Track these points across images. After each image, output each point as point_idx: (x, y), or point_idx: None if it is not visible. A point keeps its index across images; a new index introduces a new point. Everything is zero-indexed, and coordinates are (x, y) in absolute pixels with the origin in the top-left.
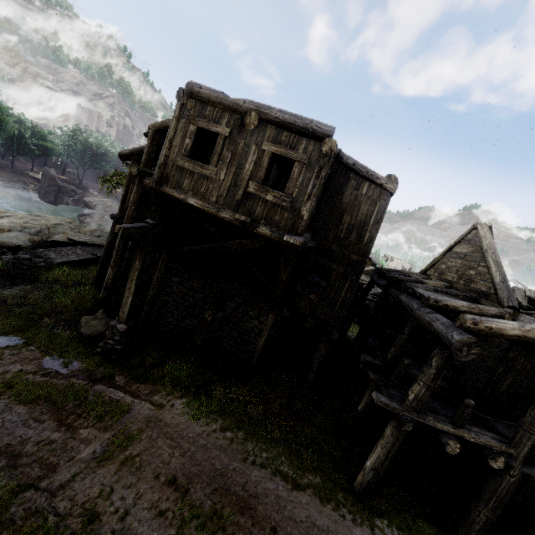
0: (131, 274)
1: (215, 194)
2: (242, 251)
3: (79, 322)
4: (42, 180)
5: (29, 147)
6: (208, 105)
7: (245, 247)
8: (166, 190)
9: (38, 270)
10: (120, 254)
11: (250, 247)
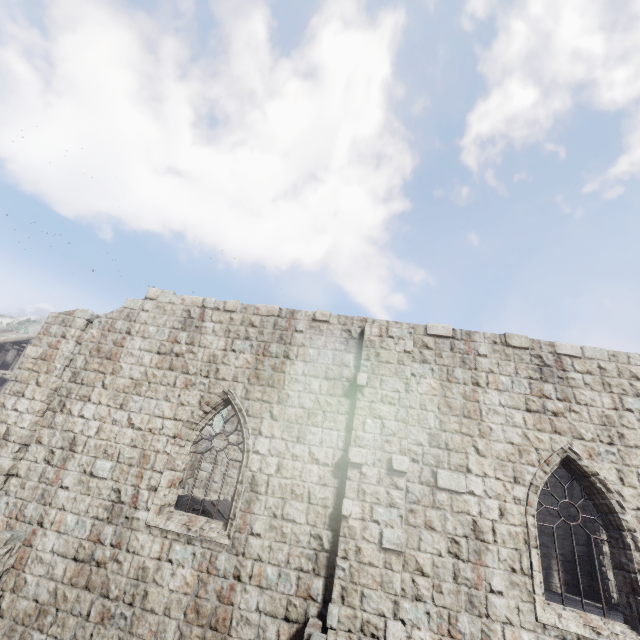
0: None
1: None
2: None
3: None
4: None
5: None
6: None
7: None
8: None
9: None
10: None
11: None
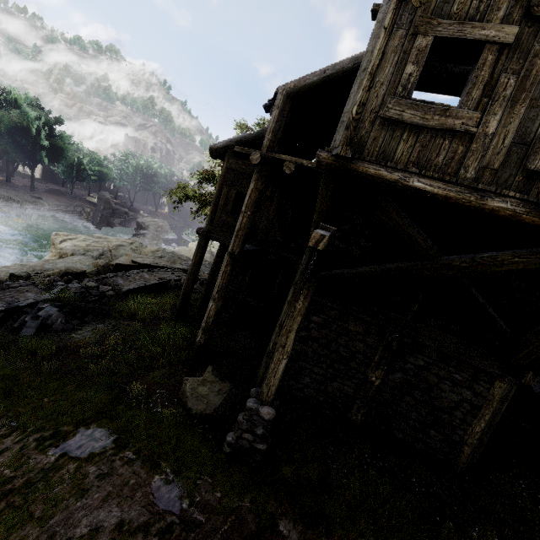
0: (288, 321)
1: (472, 164)
2: (495, 274)
3: (181, 388)
4: (98, 203)
5: (87, 173)
6: None
7: (508, 267)
8: (363, 166)
9: (108, 301)
10: (227, 281)
11: (523, 267)
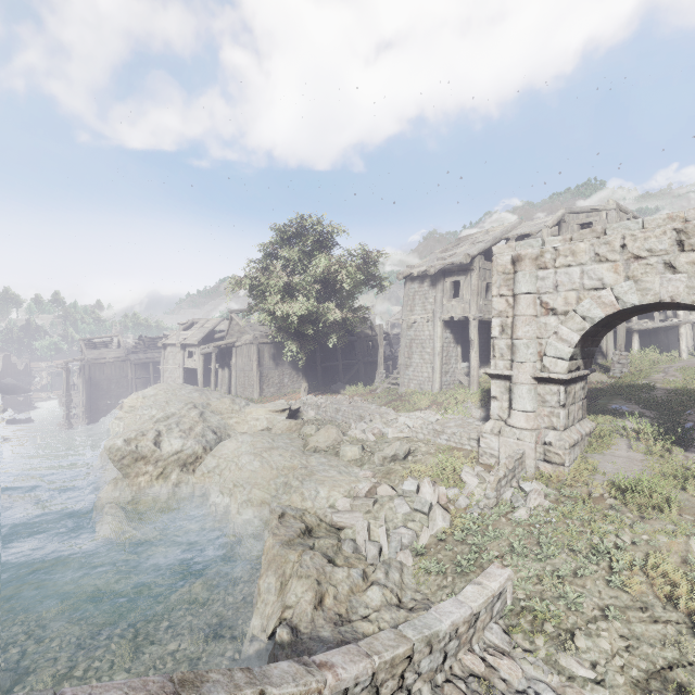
0: None
1: None
2: None
3: (592, 378)
4: None
5: None
6: (620, 212)
7: None
8: None
9: None
10: None
11: None
